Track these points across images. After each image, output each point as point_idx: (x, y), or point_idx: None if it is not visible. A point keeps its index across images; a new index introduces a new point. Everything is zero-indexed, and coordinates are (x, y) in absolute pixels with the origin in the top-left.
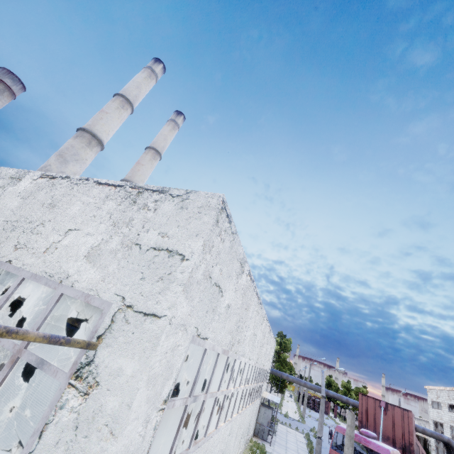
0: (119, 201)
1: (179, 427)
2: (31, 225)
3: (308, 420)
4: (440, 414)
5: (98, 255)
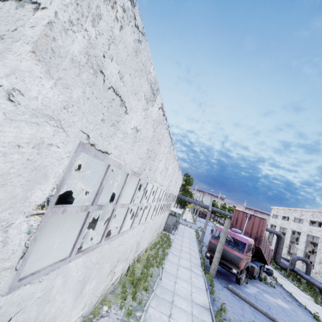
0: None
1: (82, 229)
2: None
3: (198, 222)
4: (276, 221)
5: None
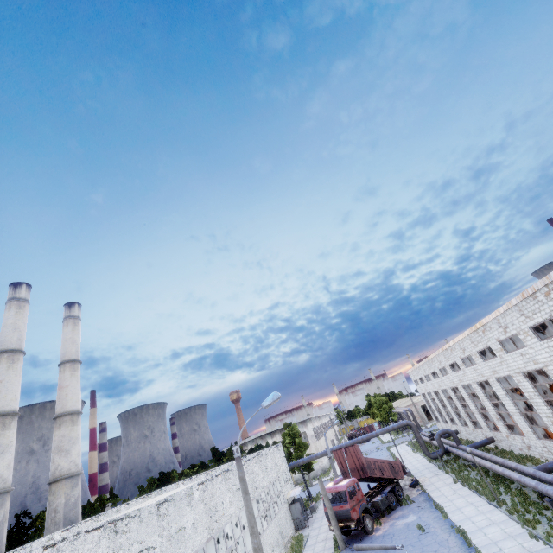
0: (108, 536)
1: None
2: None
3: None
4: (421, 388)
5: None
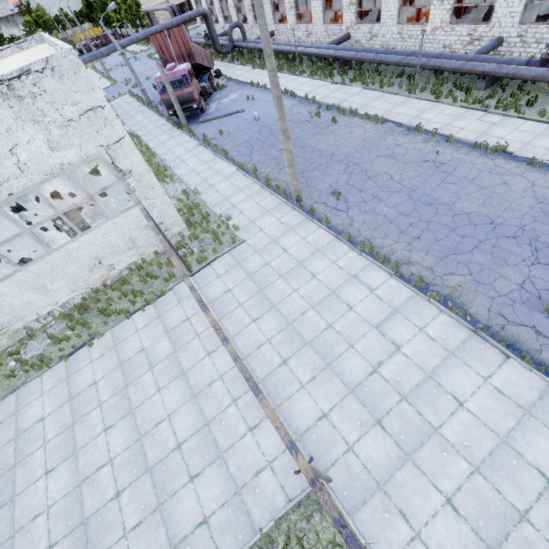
0: (7, 106)
1: None
2: None
3: (114, 75)
4: None
5: (58, 144)
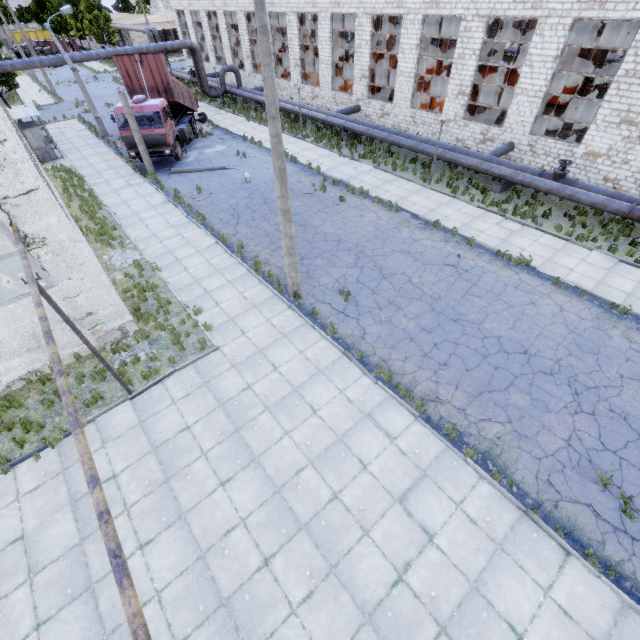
0: None
1: None
2: None
3: (62, 92)
4: None
5: None
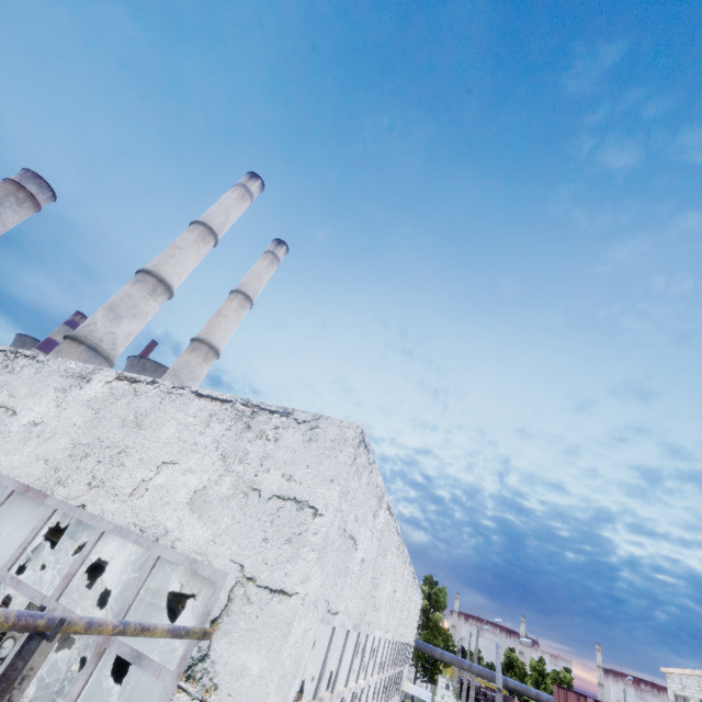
0: (228, 424)
1: None
2: (109, 453)
3: None
4: None
5: (204, 503)
